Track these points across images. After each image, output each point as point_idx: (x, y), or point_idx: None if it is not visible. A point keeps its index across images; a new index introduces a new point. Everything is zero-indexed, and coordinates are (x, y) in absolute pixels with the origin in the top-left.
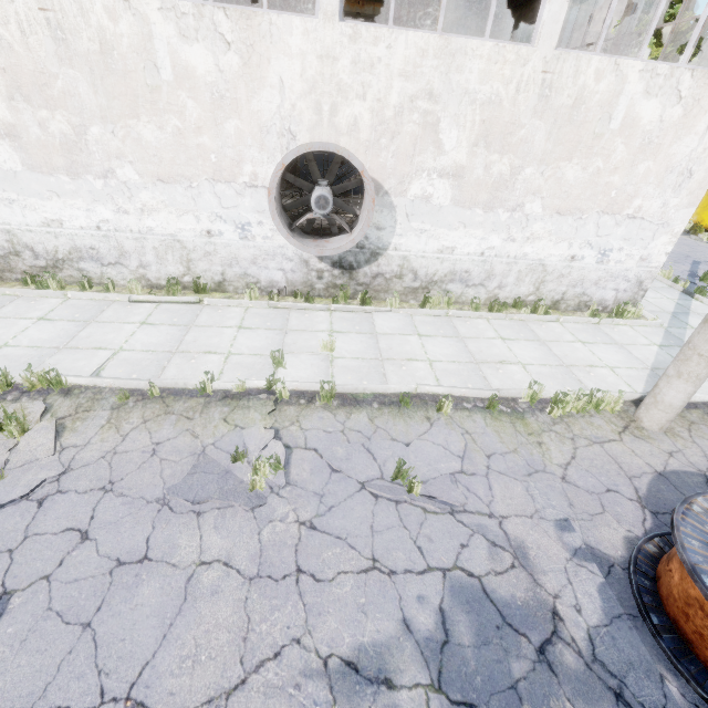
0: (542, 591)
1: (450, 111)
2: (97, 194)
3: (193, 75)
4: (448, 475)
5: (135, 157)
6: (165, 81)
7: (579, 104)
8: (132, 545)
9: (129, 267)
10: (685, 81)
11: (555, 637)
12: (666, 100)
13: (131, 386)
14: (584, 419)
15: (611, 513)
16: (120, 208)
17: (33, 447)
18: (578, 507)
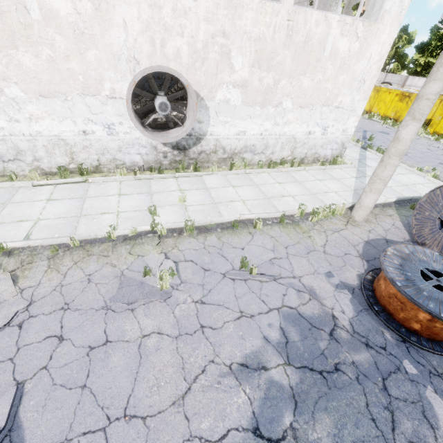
0: (326, 307)
1: (237, 44)
2: None
3: (57, 16)
4: (268, 261)
5: (18, 79)
6: (35, 20)
7: (308, 41)
8: (95, 337)
9: (26, 161)
10: (360, 27)
11: (336, 327)
12: (351, 38)
13: (56, 242)
14: (328, 221)
15: (349, 265)
16: (11, 118)
17: None
18: (333, 265)
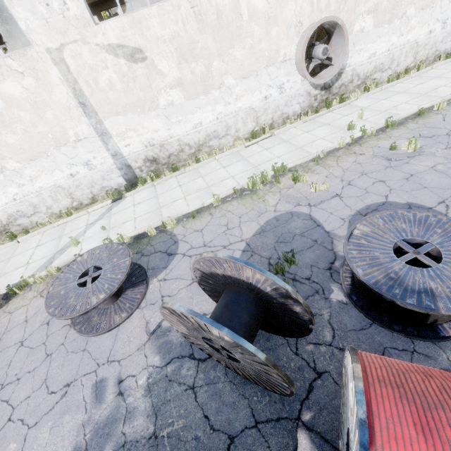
0: None
1: None
2: (216, 99)
3: (256, 12)
4: None
5: (232, 70)
6: (244, 21)
7: None
8: (401, 175)
9: (231, 134)
10: None
11: None
12: None
13: (309, 159)
14: None
15: None
16: (226, 103)
17: (315, 181)
18: None
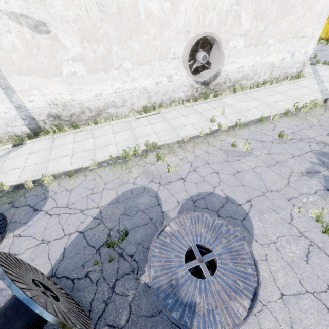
0: None
1: (244, 8)
2: (115, 77)
3: (152, 15)
4: (291, 133)
5: (130, 57)
6: (142, 20)
7: None
8: (231, 171)
9: (127, 106)
10: None
11: None
12: None
13: (176, 140)
14: (313, 110)
15: None
16: (123, 81)
17: (173, 162)
18: None
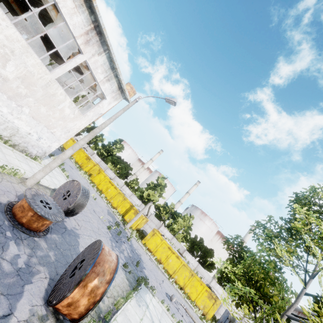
0: None
1: (16, 62)
2: None
3: None
4: None
5: None
6: None
7: (54, 96)
8: None
9: None
10: (76, 111)
11: None
12: (72, 112)
13: None
14: (9, 176)
15: (6, 195)
16: None
17: None
18: None
